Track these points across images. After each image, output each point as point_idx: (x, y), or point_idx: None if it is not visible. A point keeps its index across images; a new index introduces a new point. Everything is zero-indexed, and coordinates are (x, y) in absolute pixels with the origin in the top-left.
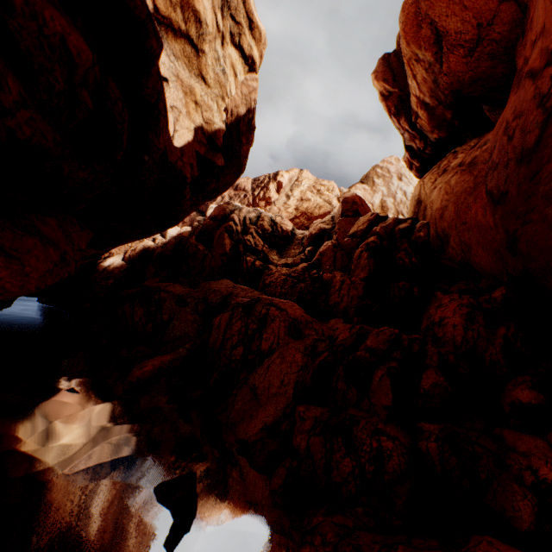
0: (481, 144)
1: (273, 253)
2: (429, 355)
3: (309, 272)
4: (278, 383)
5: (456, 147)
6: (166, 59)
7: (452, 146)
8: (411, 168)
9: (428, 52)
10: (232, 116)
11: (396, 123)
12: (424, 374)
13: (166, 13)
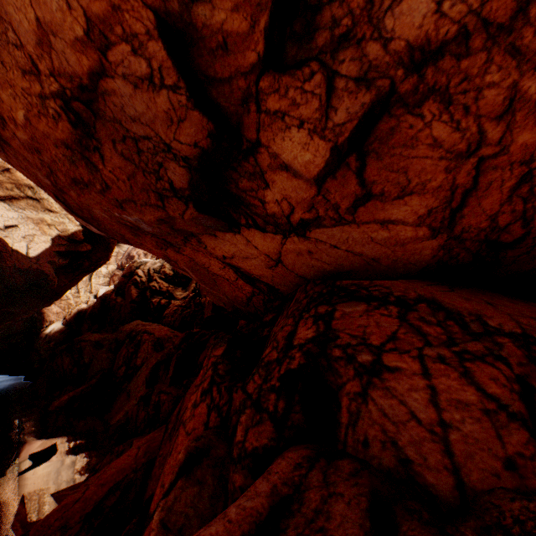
0: None
1: (179, 290)
2: (209, 341)
3: (194, 299)
4: (142, 384)
5: None
6: (15, 214)
7: None
8: None
9: None
10: None
11: None
12: (202, 353)
13: (7, 194)
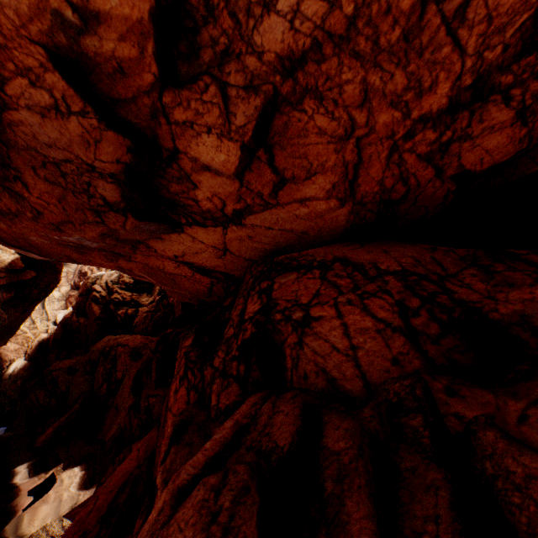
0: None
1: (144, 296)
2: None
3: (162, 302)
4: (128, 395)
5: None
6: None
7: None
8: None
9: None
10: None
11: None
12: None
13: None
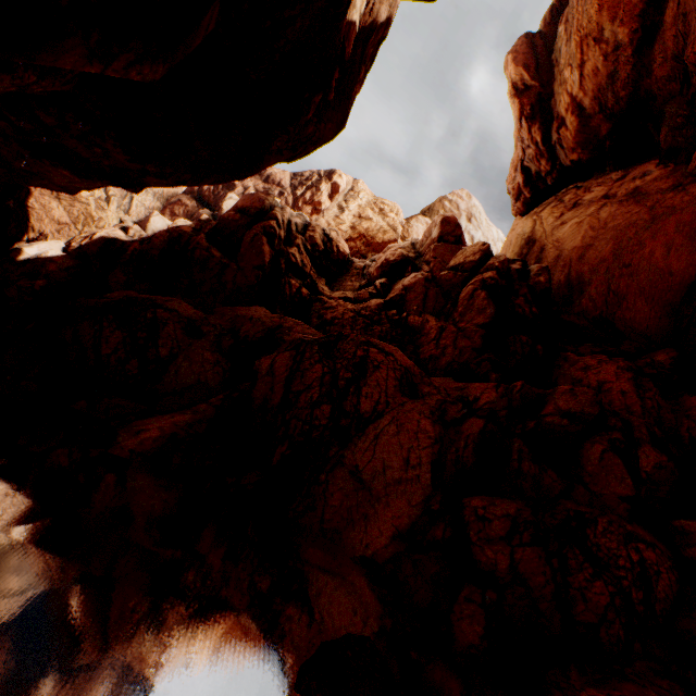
0: (638, 175)
1: (322, 281)
2: (635, 426)
3: (385, 311)
4: (399, 463)
5: (576, 183)
6: None
7: (576, 179)
8: (518, 199)
9: (624, 27)
10: (370, 15)
11: (524, 131)
12: (641, 452)
13: None
